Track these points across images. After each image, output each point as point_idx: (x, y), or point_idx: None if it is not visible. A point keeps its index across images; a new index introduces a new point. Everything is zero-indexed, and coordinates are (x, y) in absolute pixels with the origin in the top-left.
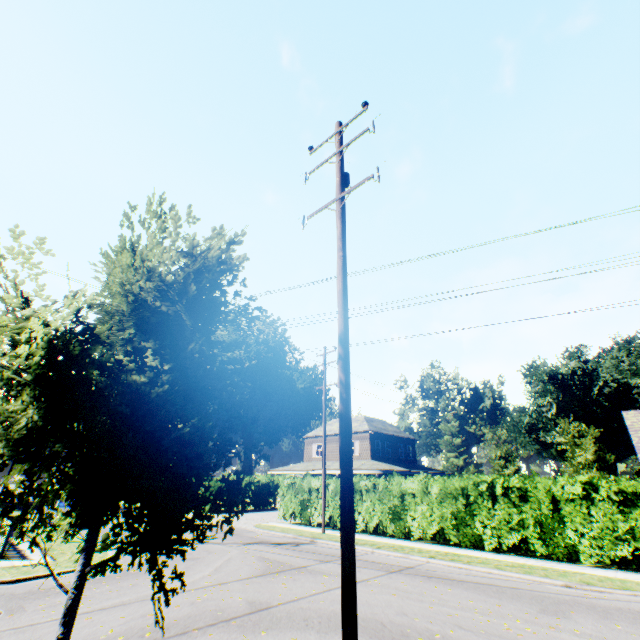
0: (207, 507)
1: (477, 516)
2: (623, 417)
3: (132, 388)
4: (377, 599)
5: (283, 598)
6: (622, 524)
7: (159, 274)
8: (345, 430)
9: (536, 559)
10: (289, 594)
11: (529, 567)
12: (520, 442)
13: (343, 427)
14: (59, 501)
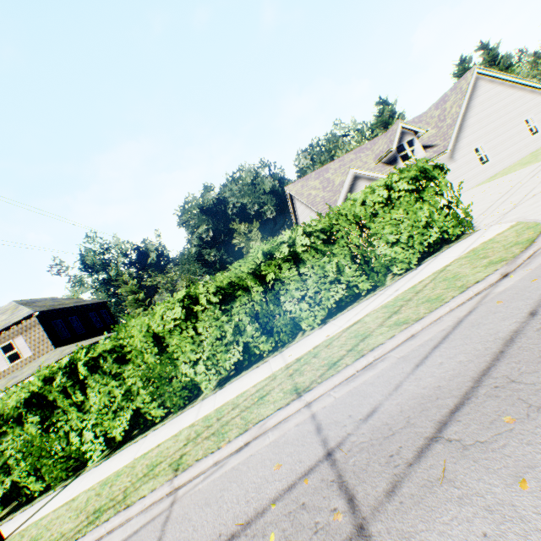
0: None
1: (287, 295)
2: (289, 190)
3: None
4: None
5: None
6: (421, 212)
7: None
8: None
9: (366, 299)
10: None
11: (406, 300)
12: (193, 271)
13: None
14: None
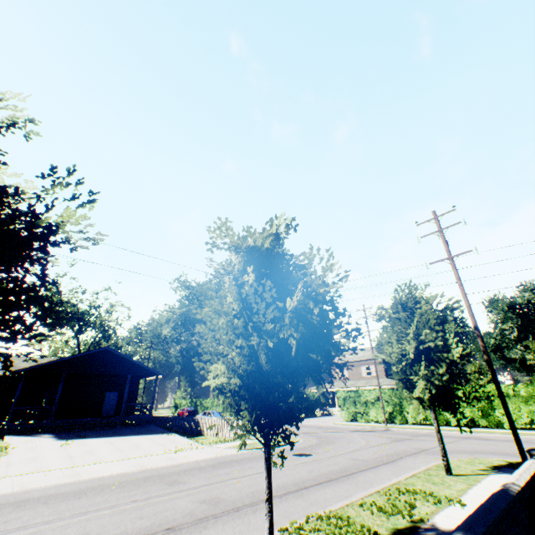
0: None
1: (497, 409)
2: None
3: (449, 359)
4: (474, 446)
5: (426, 447)
6: None
7: (422, 314)
8: (491, 367)
9: None
10: (426, 446)
11: None
12: None
13: (490, 366)
14: (212, 413)
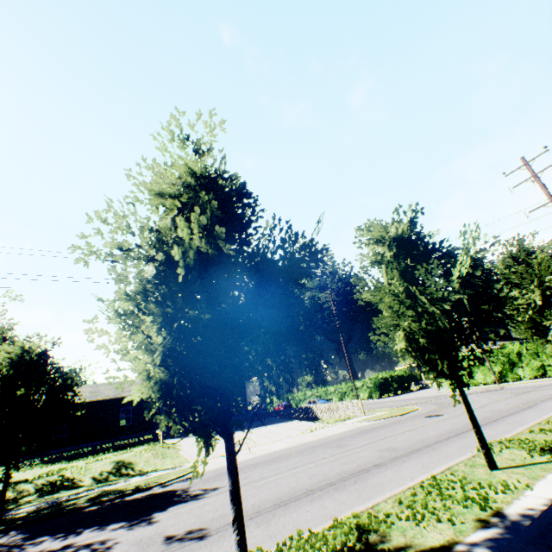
0: (377, 395)
1: None
2: None
3: None
4: None
5: None
6: None
7: (538, 263)
8: None
9: None
10: None
11: None
12: None
13: None
14: (317, 401)
